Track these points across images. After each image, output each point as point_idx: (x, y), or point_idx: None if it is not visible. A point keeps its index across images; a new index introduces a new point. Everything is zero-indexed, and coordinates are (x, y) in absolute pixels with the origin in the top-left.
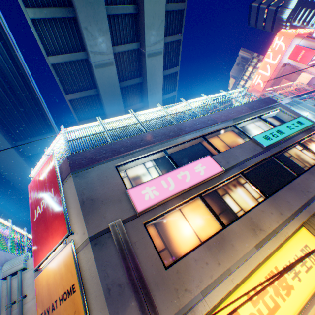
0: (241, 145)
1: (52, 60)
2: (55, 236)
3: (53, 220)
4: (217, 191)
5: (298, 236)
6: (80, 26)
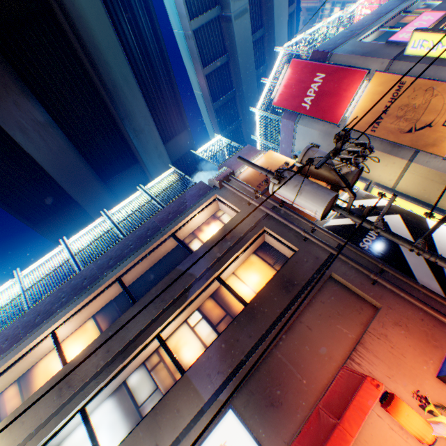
0: (442, 3)
1: (193, 26)
2: (351, 88)
3: (338, 85)
4: None
5: None
6: None
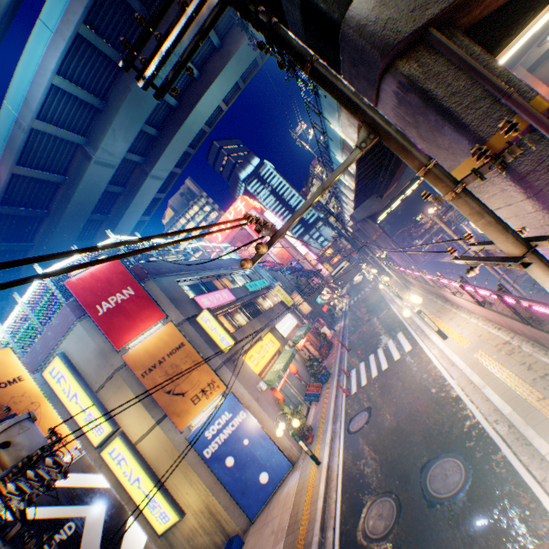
0: (240, 287)
1: (38, 125)
2: (149, 321)
3: (141, 311)
4: (231, 312)
5: (268, 335)
6: (106, 122)
